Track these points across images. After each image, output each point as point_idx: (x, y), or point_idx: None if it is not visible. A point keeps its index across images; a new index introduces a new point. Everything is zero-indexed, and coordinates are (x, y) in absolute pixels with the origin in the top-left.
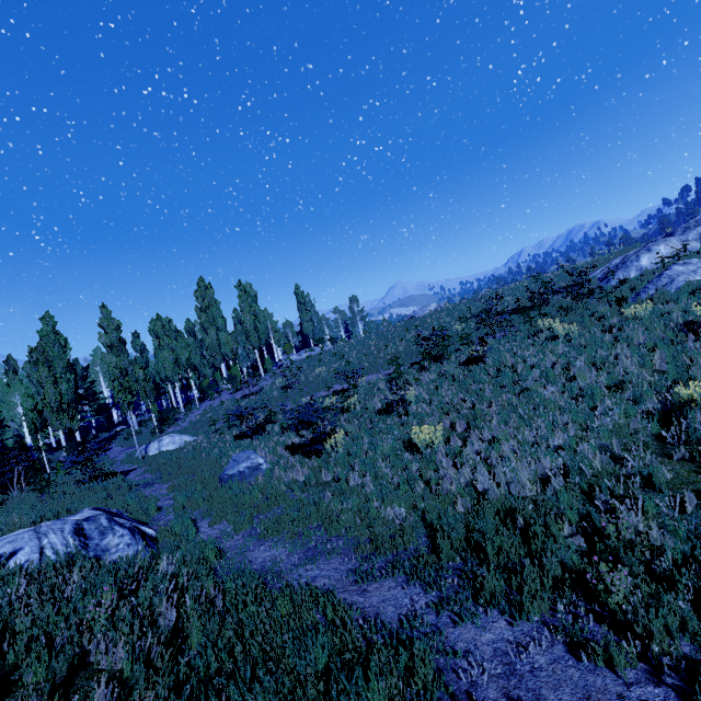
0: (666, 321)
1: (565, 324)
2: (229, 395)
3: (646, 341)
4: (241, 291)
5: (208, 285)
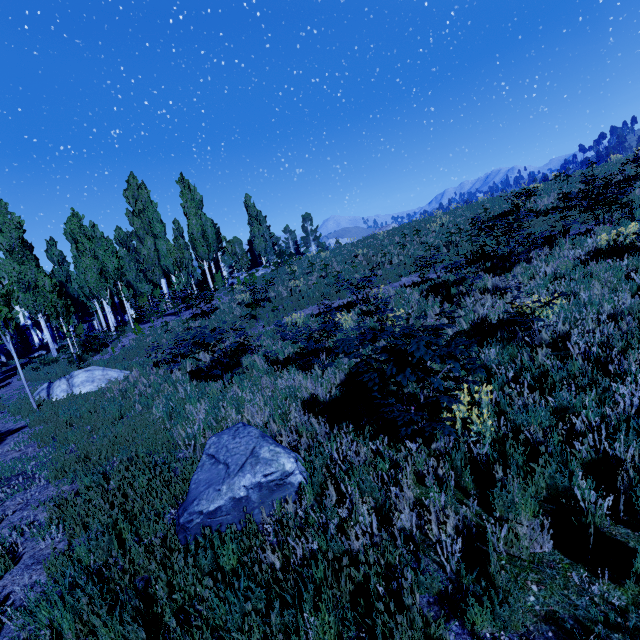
0: None
1: None
2: (173, 316)
3: None
4: (184, 188)
5: (141, 184)
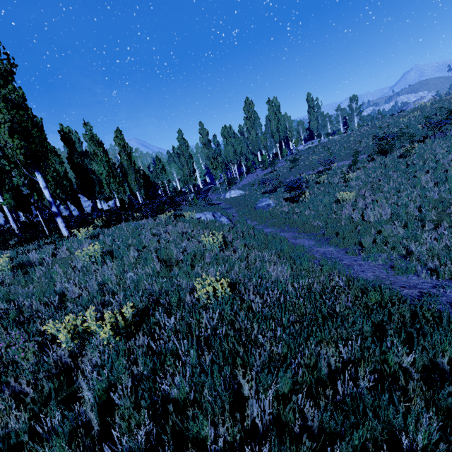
0: None
1: None
2: (261, 171)
3: None
4: (269, 106)
5: (251, 102)
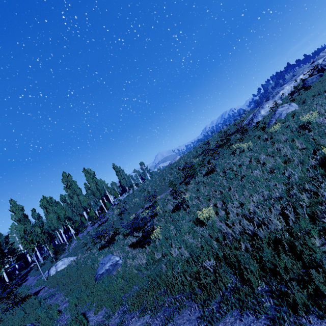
0: (290, 128)
1: (246, 143)
2: (91, 227)
3: (288, 138)
4: (86, 173)
5: (68, 174)
